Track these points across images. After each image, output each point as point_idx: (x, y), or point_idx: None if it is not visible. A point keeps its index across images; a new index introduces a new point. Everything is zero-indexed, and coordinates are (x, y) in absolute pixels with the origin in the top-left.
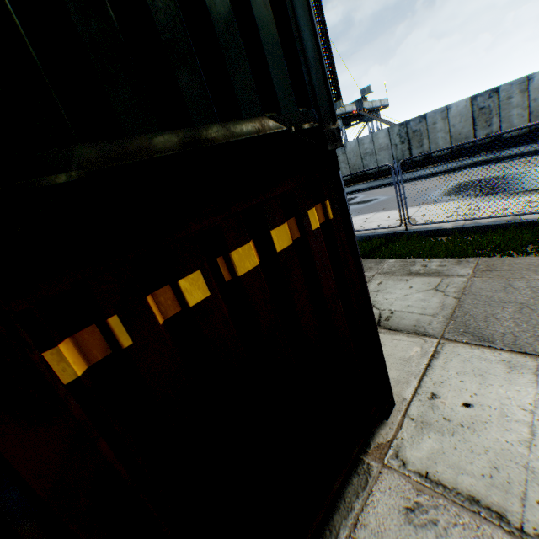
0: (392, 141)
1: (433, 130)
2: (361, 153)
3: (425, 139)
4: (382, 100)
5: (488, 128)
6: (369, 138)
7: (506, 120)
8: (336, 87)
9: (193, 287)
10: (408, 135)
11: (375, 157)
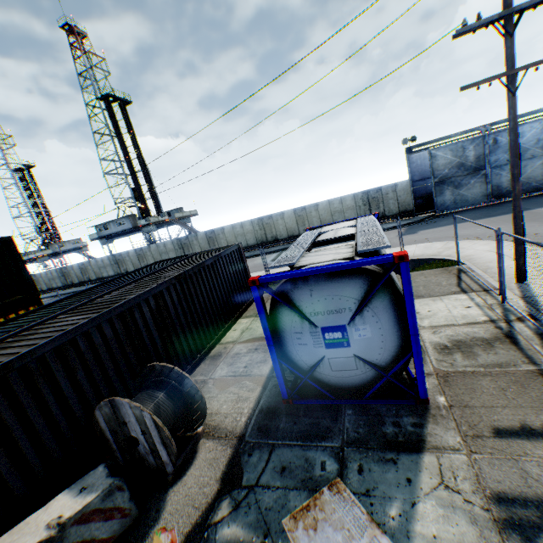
0: (175, 247)
1: (193, 244)
2: (160, 252)
3: (190, 248)
4: (192, 211)
5: (215, 246)
6: (163, 244)
7: (220, 244)
8: (156, 201)
9: (3, 320)
10: (182, 245)
11: (167, 254)
